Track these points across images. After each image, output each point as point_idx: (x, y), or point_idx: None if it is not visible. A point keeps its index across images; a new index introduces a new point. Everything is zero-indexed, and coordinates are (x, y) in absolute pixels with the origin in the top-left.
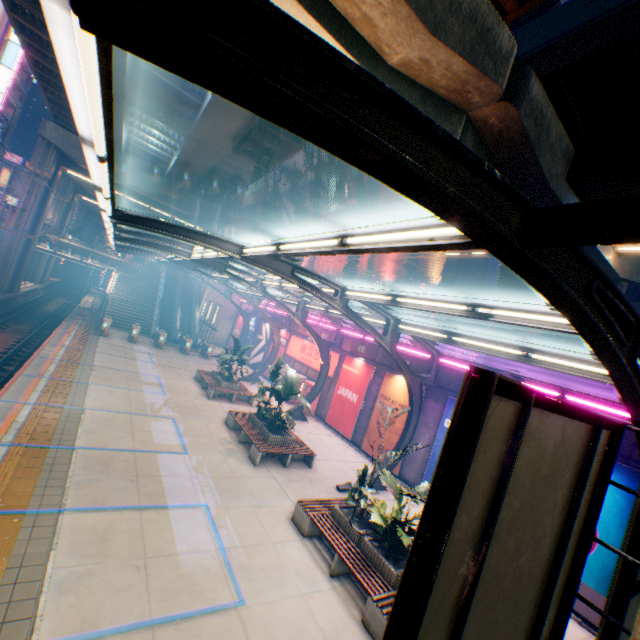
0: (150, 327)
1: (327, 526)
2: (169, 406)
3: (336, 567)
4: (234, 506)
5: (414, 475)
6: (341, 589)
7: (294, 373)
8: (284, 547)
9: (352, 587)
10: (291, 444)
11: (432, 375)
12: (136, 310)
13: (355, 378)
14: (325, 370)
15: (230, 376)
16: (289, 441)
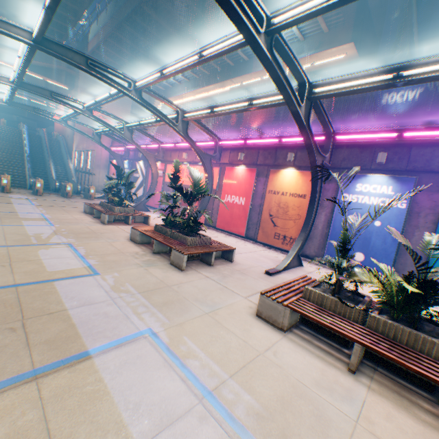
0: (24, 181)
1: (314, 313)
2: (60, 234)
3: (357, 361)
4: (186, 321)
5: (315, 250)
6: (378, 387)
7: (197, 172)
8: (277, 355)
9: (381, 378)
10: (208, 244)
11: (328, 156)
12: (3, 166)
13: (239, 184)
14: (210, 183)
15: (121, 202)
16: (206, 242)
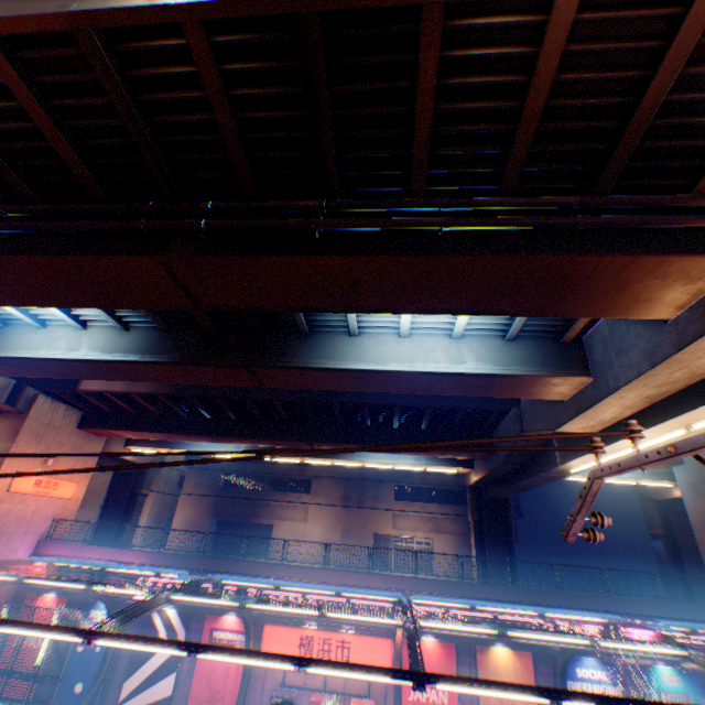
0: None
1: None
2: None
3: None
4: None
5: None
6: None
7: None
8: None
9: None
10: None
11: None
12: None
13: (433, 666)
14: None
15: None
16: None
